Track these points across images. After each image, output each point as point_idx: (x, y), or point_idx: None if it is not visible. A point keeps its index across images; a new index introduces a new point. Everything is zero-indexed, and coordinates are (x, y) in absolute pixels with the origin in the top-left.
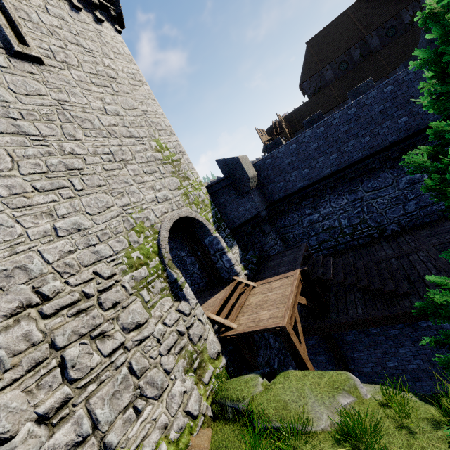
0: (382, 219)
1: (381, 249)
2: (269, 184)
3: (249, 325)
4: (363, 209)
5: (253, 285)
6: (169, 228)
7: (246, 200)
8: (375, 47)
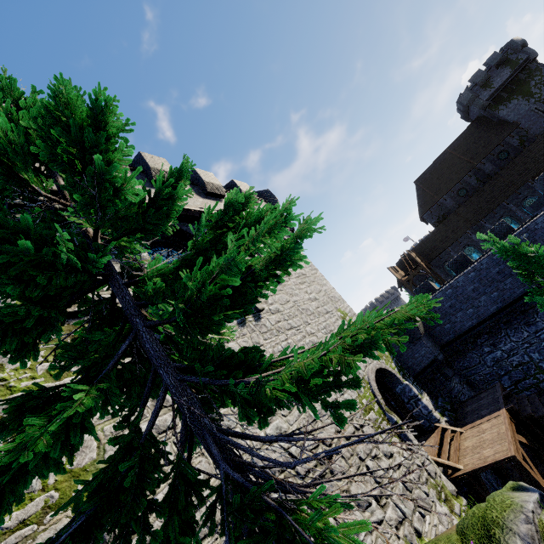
0: None
1: None
2: (435, 327)
3: (476, 463)
4: None
5: (459, 430)
6: (374, 379)
7: (419, 346)
8: (491, 170)
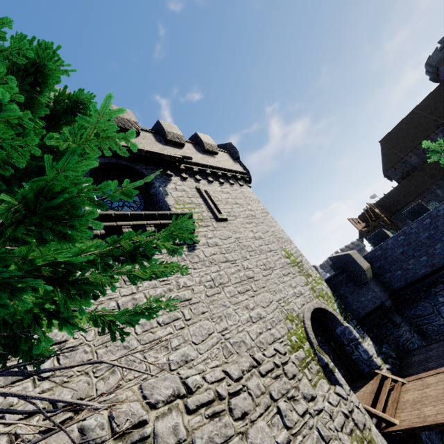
0: None
1: None
2: (385, 273)
3: (414, 420)
4: None
5: (401, 380)
6: (309, 318)
7: (365, 291)
8: None
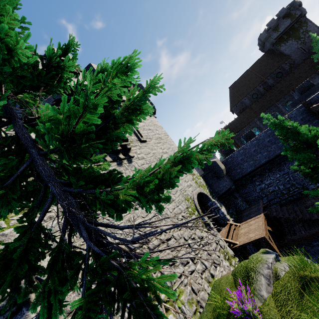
0: (304, 182)
1: (308, 200)
2: (232, 171)
3: (245, 240)
4: (290, 179)
5: (239, 224)
6: (196, 198)
7: (222, 181)
8: (272, 83)
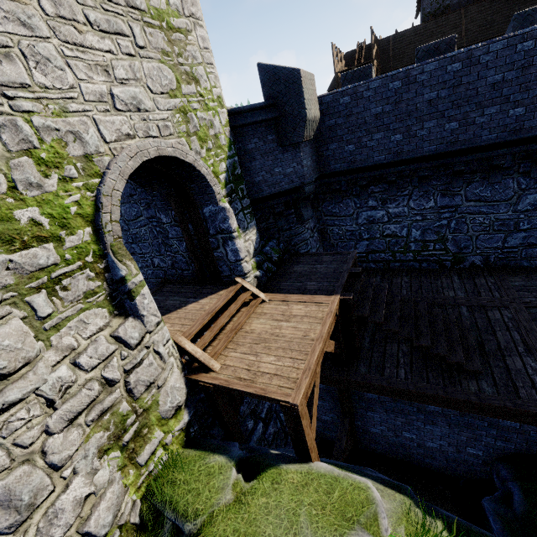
0: (468, 244)
1: (450, 286)
2: (332, 142)
3: (239, 374)
4: (449, 224)
5: (263, 298)
6: (128, 173)
7: (289, 158)
8: None
